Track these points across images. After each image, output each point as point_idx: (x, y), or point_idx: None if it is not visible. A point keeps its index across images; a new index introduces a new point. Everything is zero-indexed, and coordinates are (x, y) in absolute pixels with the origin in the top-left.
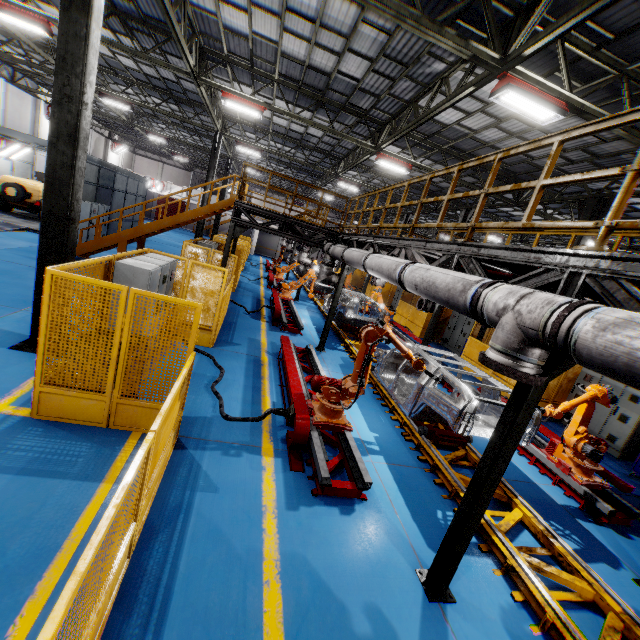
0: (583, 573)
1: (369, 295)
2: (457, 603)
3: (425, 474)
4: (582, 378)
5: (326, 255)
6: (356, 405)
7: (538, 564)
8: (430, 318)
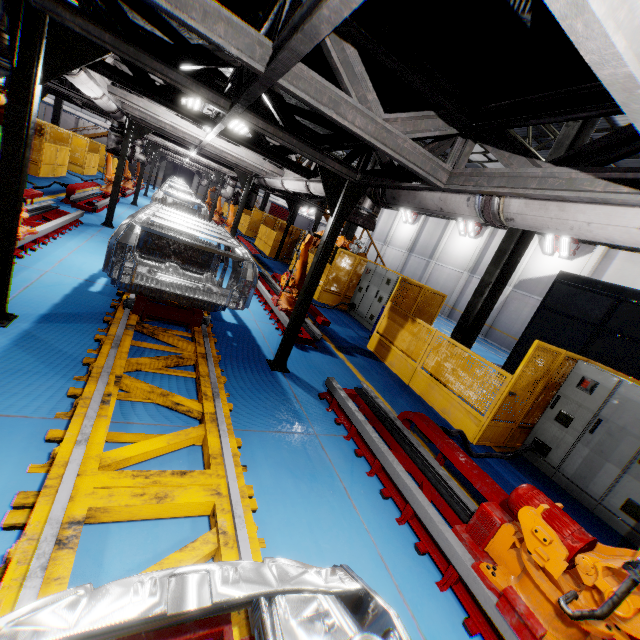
0: (198, 339)
1: (243, 225)
2: (8, 329)
3: (114, 290)
4: (365, 272)
5: (113, 119)
6: (94, 252)
7: (154, 329)
8: (280, 238)
